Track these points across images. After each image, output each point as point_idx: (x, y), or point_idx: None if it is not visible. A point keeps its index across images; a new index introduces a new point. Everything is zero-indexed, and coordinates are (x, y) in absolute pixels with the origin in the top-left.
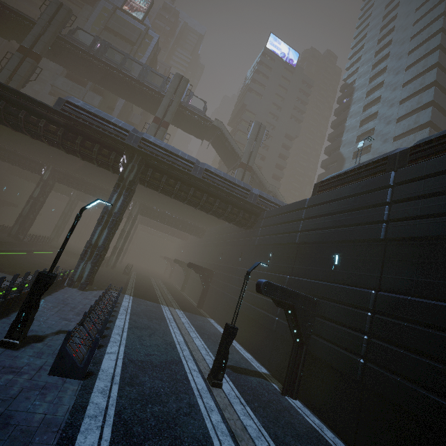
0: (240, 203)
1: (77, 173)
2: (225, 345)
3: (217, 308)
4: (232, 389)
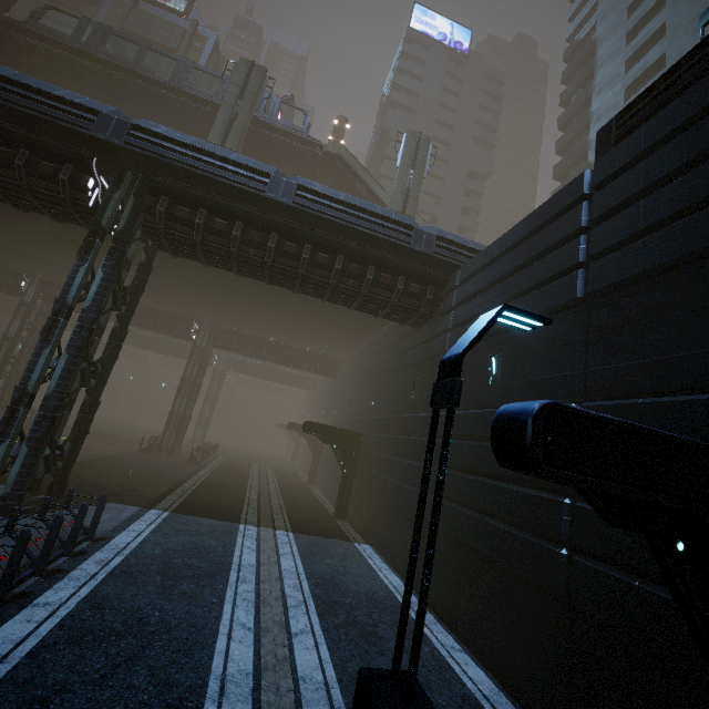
0: (395, 260)
1: None
2: None
3: (375, 517)
4: None
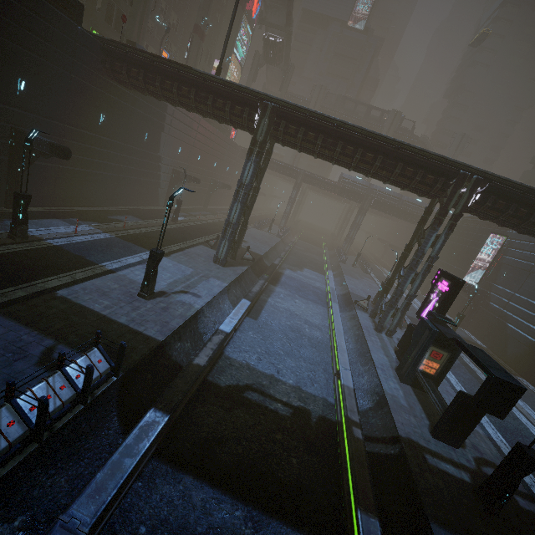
0: None
1: None
2: None
3: None
4: None
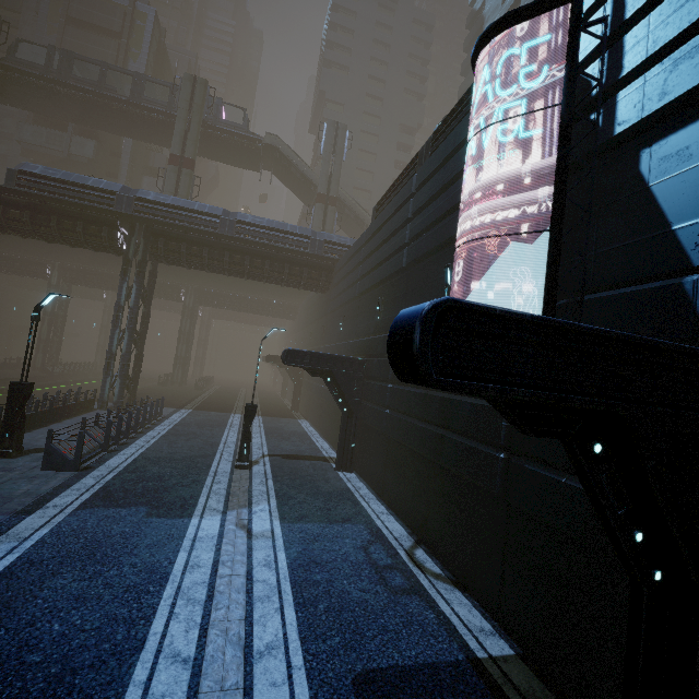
0: (301, 259)
1: (92, 265)
2: (244, 425)
3: (309, 405)
4: (264, 470)
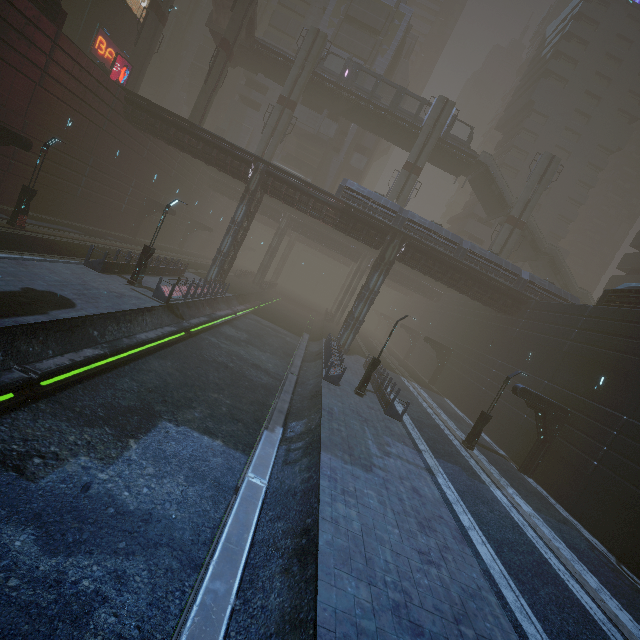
0: (503, 289)
1: (312, 223)
2: (480, 425)
3: (453, 389)
4: (480, 454)
